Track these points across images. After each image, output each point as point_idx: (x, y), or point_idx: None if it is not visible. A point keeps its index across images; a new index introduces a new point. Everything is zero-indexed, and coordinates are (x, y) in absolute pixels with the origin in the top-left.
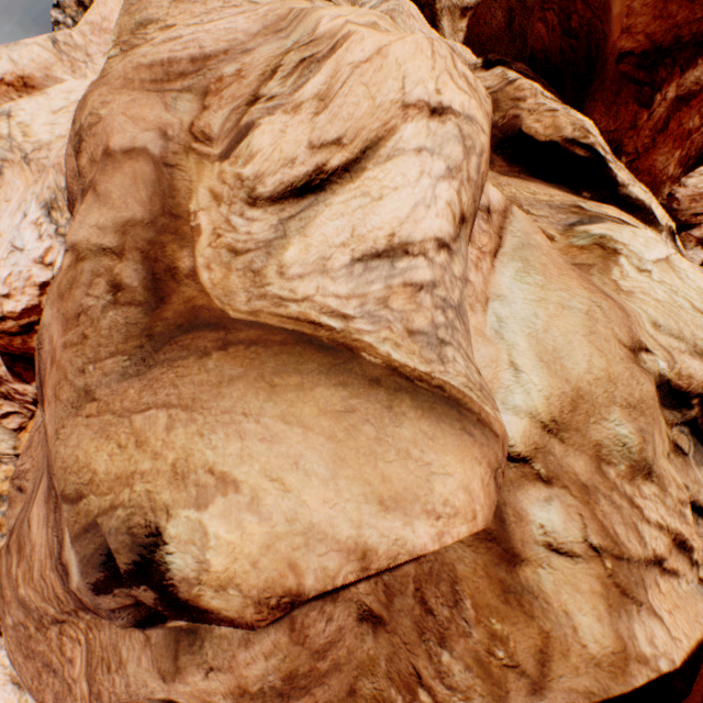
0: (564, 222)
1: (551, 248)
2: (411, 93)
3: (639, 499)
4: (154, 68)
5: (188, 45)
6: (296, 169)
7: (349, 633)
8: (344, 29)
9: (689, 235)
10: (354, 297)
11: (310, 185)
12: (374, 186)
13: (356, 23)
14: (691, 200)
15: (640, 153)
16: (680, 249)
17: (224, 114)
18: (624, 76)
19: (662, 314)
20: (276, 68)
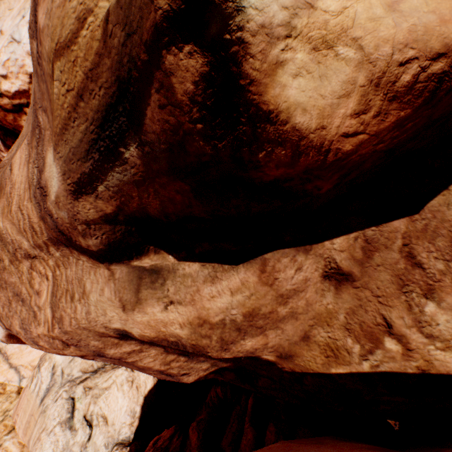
0: None
1: None
2: None
3: None
4: None
5: None
6: None
7: (312, 287)
8: None
9: None
10: None
11: None
12: None
13: None
14: None
15: None
16: None
17: None
18: None
19: None
20: None
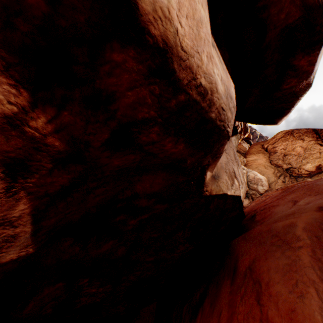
0: None
1: None
2: None
3: None
4: None
5: None
6: None
7: None
8: None
9: None
10: None
11: None
12: None
13: None
14: None
15: None
16: None
17: None
18: None
19: None
20: None
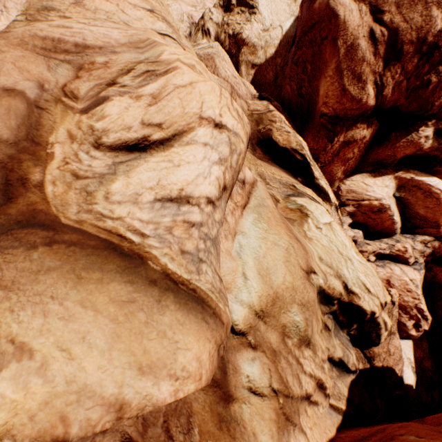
0: (285, 193)
1: (275, 209)
2: (205, 112)
3: (302, 359)
4: (46, 40)
5: (75, 34)
6: (130, 133)
7: None
8: (175, 63)
9: (344, 209)
10: (152, 222)
11: (138, 145)
12: (176, 157)
13: (183, 62)
14: (347, 192)
15: (327, 163)
16: (340, 216)
17: (90, 85)
18: (322, 124)
19: (324, 253)
20: (131, 69)
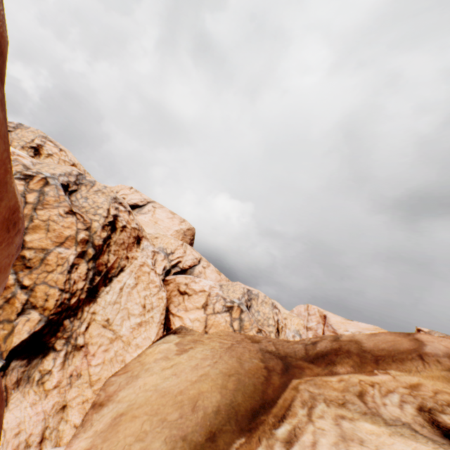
0: None
1: None
2: None
3: None
4: None
5: None
6: None
7: None
8: None
9: None
10: None
11: None
12: None
13: None
14: None
15: None
16: None
17: None
18: None
19: None
20: None
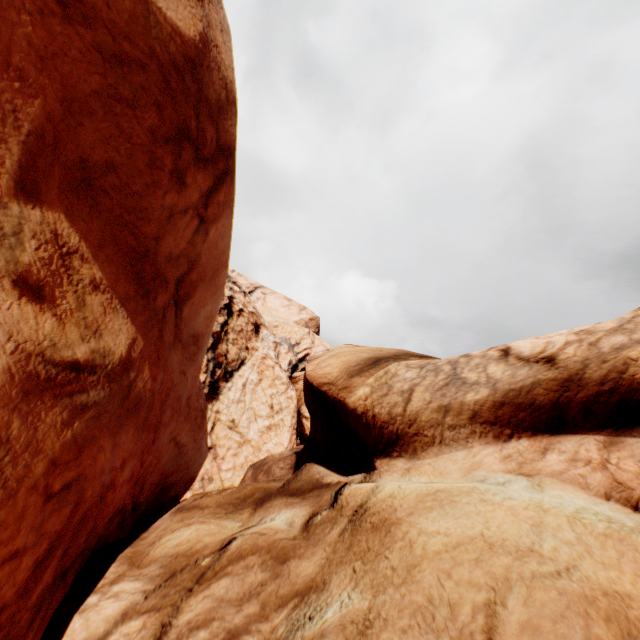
0: None
1: None
2: None
3: None
4: None
5: None
6: None
7: None
8: None
9: None
10: None
11: None
12: None
13: None
14: None
15: None
16: None
17: None
18: None
19: None
20: None
